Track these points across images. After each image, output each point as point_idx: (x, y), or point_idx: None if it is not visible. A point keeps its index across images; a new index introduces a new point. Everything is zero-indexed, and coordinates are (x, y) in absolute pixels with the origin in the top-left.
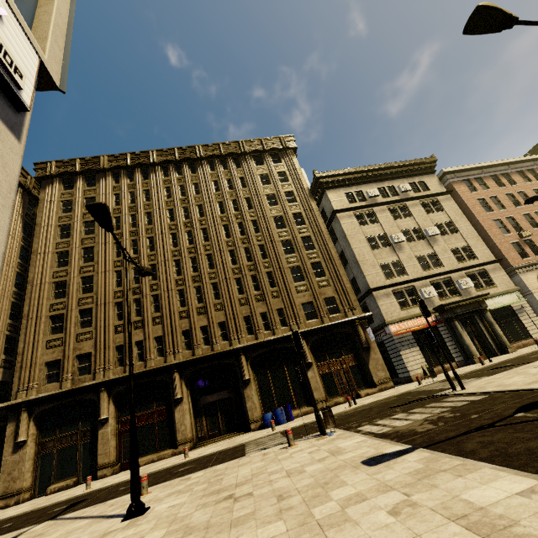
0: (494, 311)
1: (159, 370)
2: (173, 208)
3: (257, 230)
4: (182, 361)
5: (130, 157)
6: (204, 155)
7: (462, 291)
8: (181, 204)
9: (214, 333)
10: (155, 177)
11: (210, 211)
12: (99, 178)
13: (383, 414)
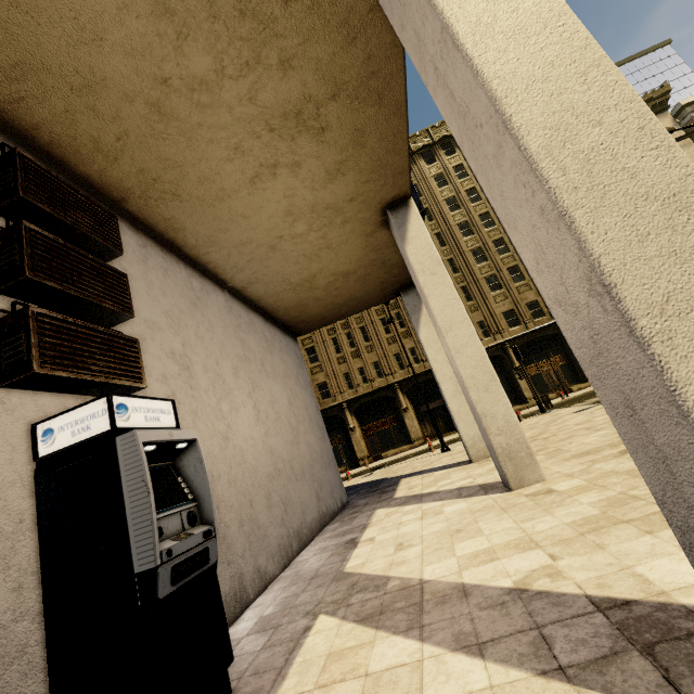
0: None
1: (383, 388)
2: None
3: (443, 244)
4: (401, 380)
5: None
6: None
7: None
8: None
9: (422, 353)
10: None
11: None
12: None
13: (591, 397)
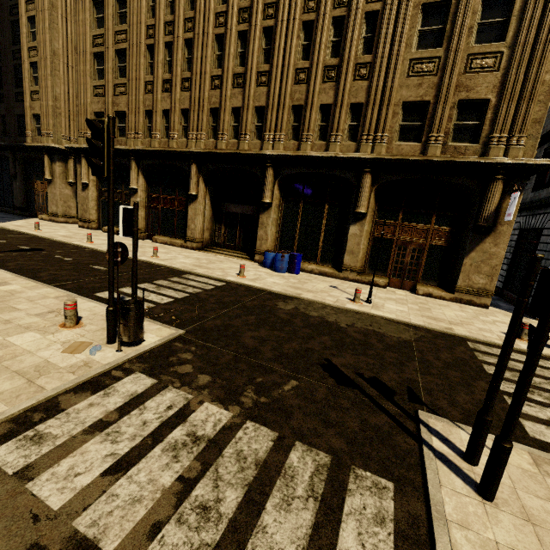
0: None
1: (177, 154)
2: None
3: None
4: (199, 152)
5: None
6: None
7: None
8: None
9: (246, 122)
10: None
11: None
12: None
13: (262, 371)
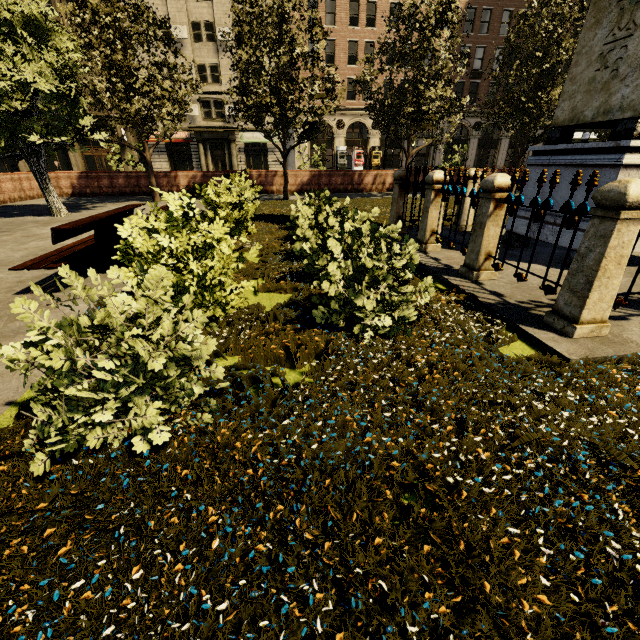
0: (251, 144)
1: None
2: None
3: None
4: None
5: None
6: None
7: (228, 117)
8: None
9: None
10: None
11: None
12: None
13: None
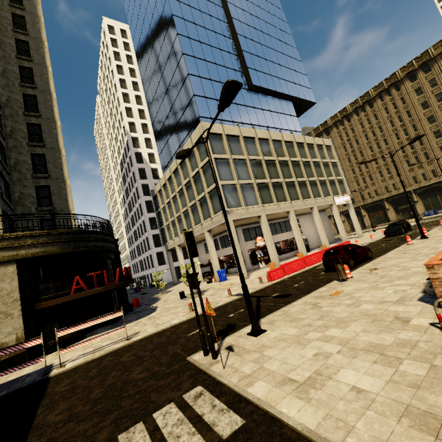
0: None
1: (378, 201)
2: (366, 133)
3: (416, 130)
4: (386, 198)
5: (339, 115)
6: (375, 94)
7: None
8: (370, 129)
9: (398, 186)
10: (353, 120)
11: (385, 128)
12: (330, 130)
13: None
